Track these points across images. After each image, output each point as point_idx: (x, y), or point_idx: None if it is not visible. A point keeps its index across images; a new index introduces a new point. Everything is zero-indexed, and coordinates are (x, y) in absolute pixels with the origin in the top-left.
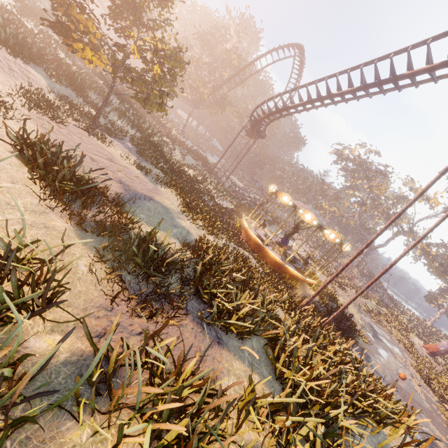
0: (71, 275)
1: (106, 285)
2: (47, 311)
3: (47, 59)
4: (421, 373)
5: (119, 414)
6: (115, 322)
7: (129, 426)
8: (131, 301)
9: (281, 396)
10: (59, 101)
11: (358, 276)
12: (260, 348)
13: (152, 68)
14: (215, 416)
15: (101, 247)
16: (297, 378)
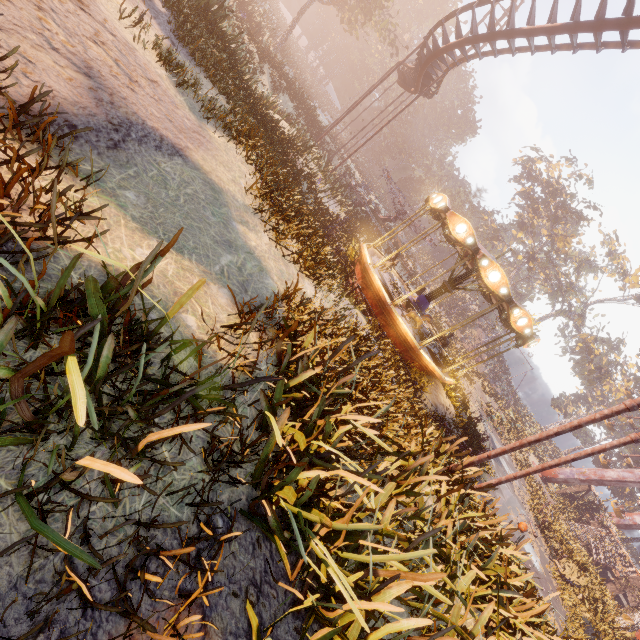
0: None
1: None
2: None
3: None
4: (536, 514)
5: None
6: None
7: None
8: None
9: None
10: None
11: (484, 358)
12: None
13: None
14: None
15: None
16: None
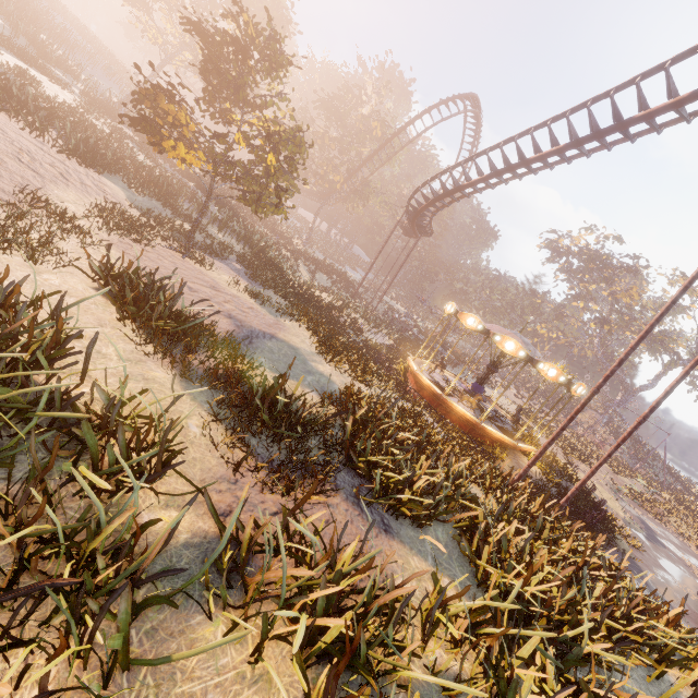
0: (182, 438)
1: (226, 451)
2: (159, 482)
3: (125, 165)
4: None
5: (259, 608)
6: (243, 493)
7: (274, 620)
8: (260, 471)
9: (485, 600)
10: (143, 216)
11: (612, 441)
12: (450, 541)
13: (263, 159)
14: (389, 622)
15: (214, 403)
16: (510, 581)
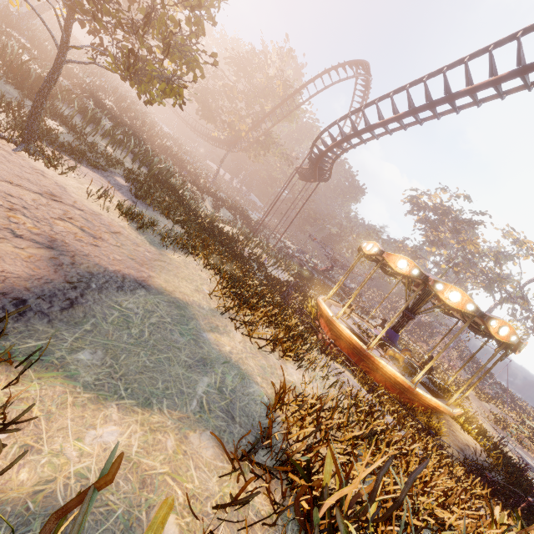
0: None
1: None
2: None
3: None
4: None
5: None
6: None
7: None
8: None
9: None
10: None
11: (459, 362)
12: None
13: None
14: None
15: None
16: None
